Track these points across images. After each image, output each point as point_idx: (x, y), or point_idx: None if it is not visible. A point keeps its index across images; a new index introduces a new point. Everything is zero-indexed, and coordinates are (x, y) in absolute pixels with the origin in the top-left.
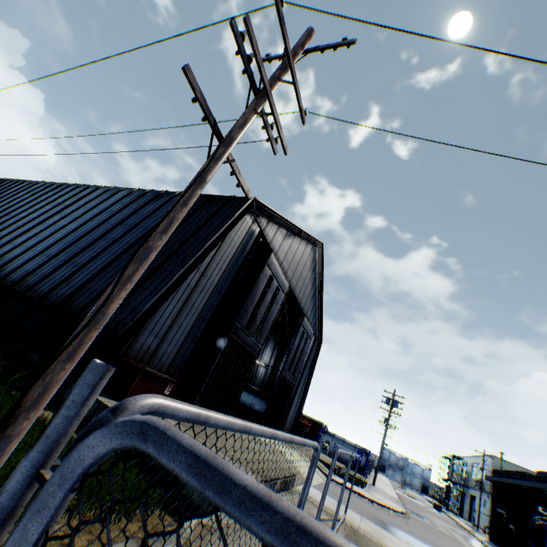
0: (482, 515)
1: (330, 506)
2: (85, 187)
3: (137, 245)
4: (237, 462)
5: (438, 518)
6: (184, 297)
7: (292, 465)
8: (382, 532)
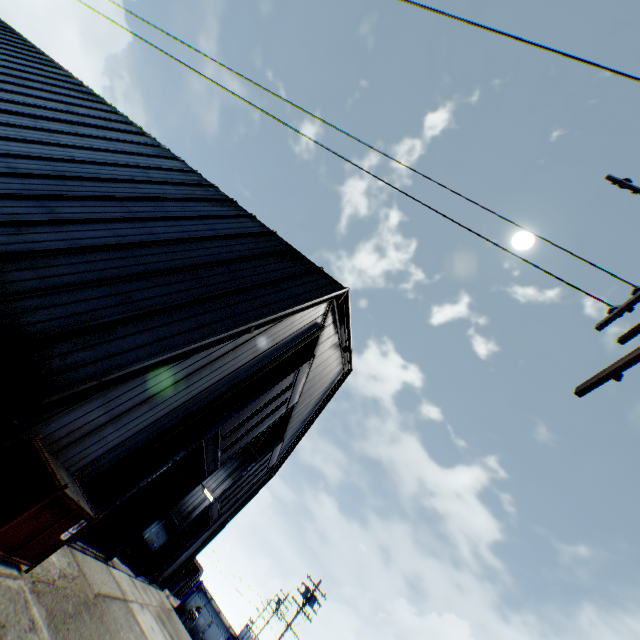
0: None
1: None
2: (126, 120)
3: (165, 247)
4: None
5: None
6: (191, 367)
7: None
8: None
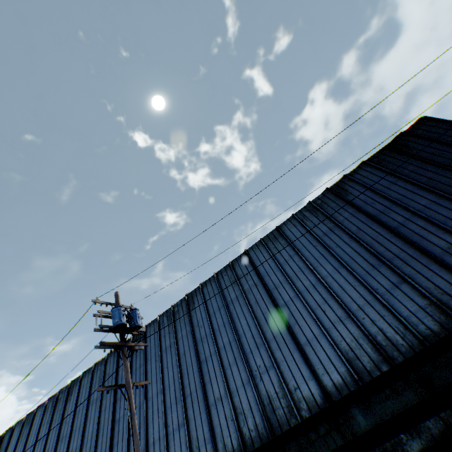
0: None
1: None
2: (225, 271)
3: (450, 192)
4: None
5: None
6: None
7: None
8: None
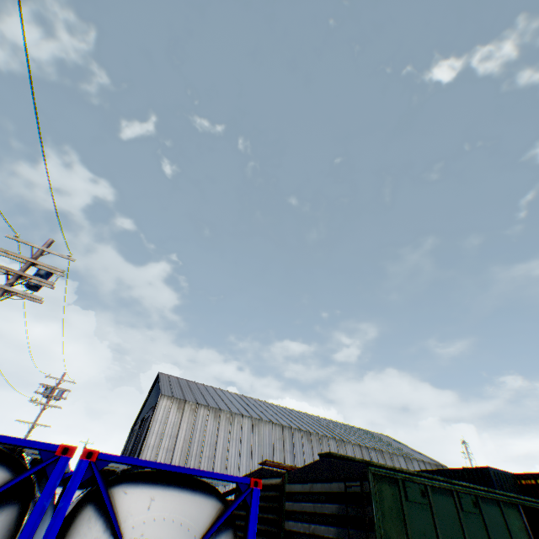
0: None
1: None
2: None
3: None
4: None
5: None
6: None
7: None
8: None
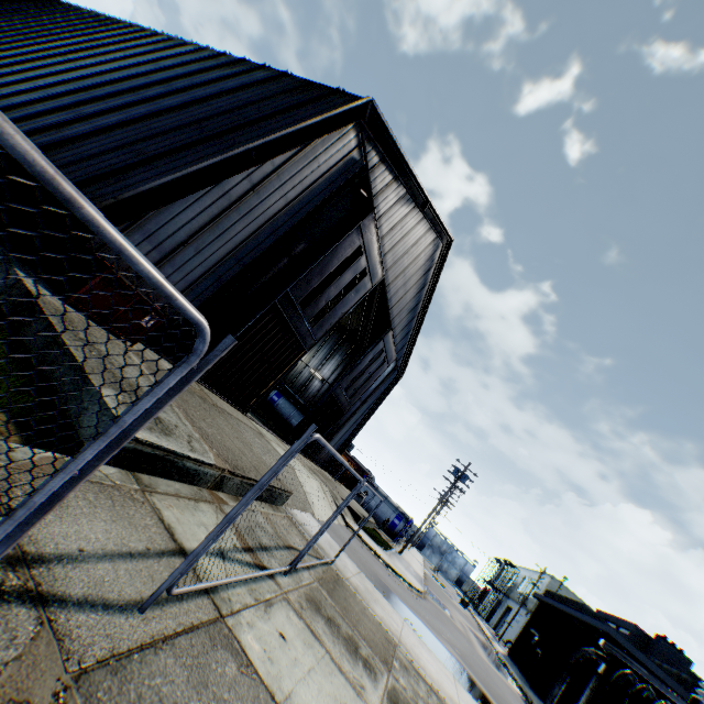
0: (511, 629)
1: (322, 544)
2: (140, 30)
3: (173, 114)
4: (201, 437)
5: (460, 613)
6: (215, 208)
7: (301, 489)
8: (377, 596)
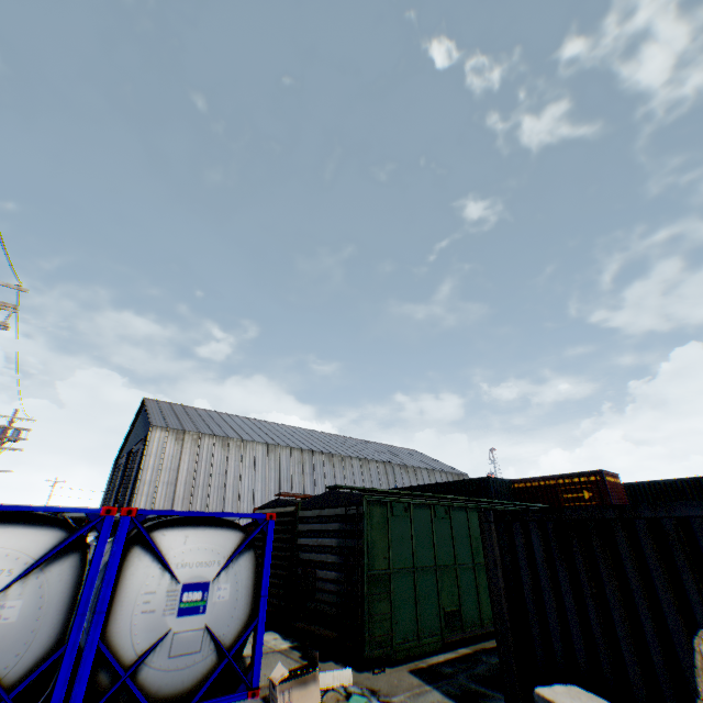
0: None
1: None
2: None
3: None
4: None
5: None
6: None
7: None
8: None
